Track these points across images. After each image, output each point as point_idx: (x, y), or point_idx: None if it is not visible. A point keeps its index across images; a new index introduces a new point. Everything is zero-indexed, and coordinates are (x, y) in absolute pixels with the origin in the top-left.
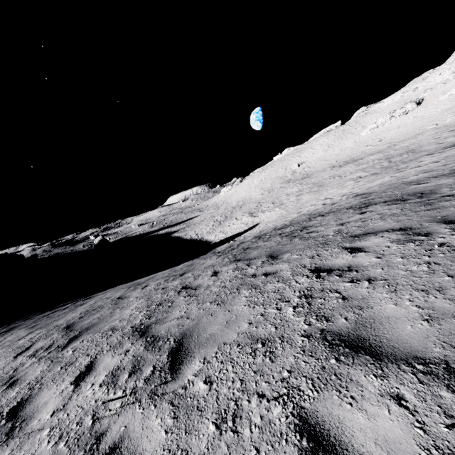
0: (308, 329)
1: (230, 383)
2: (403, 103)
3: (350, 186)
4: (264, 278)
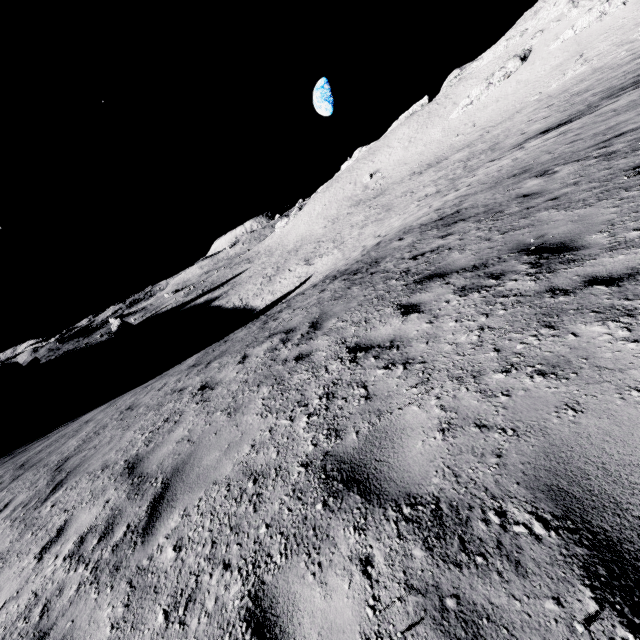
0: (133, 454)
1: (61, 504)
2: (506, 59)
3: (406, 214)
4: (175, 395)
